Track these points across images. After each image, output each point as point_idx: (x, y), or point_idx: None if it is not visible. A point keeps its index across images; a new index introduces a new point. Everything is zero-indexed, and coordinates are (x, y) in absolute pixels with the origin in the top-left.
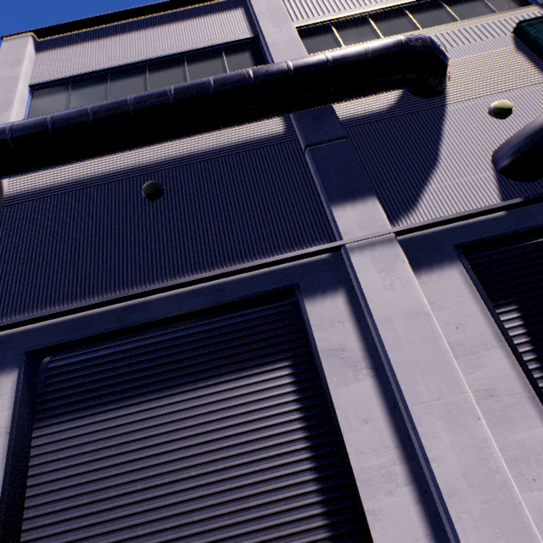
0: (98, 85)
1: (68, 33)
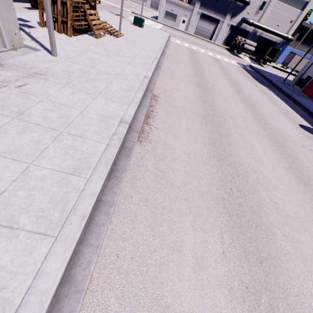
0: None
1: None
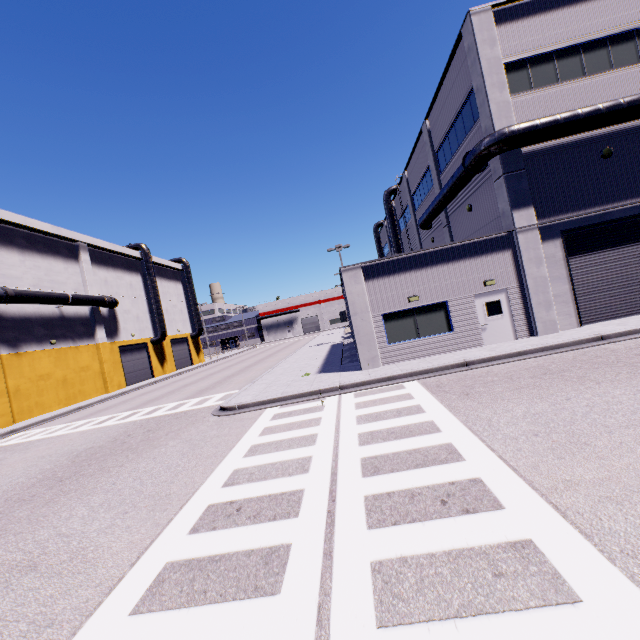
0: (547, 63)
1: (512, 4)
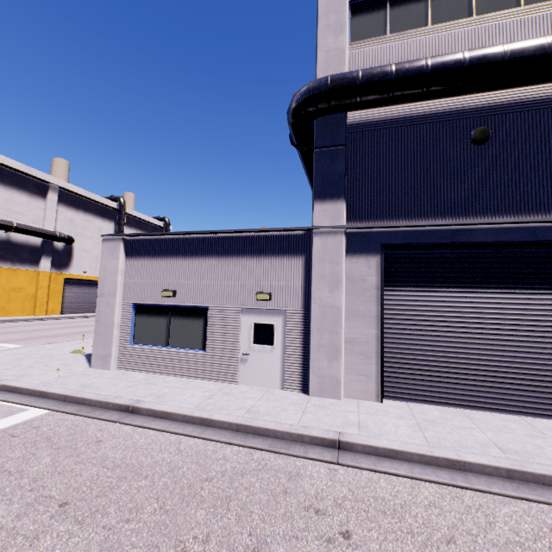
0: (417, 2)
1: None
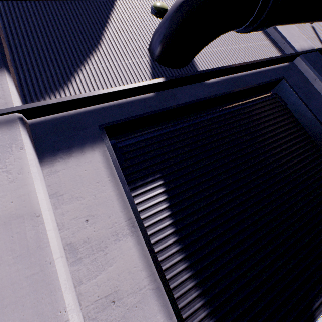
0: None
1: None
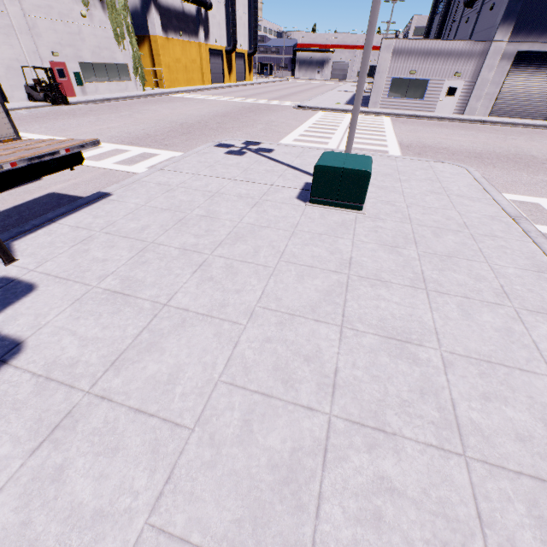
0: None
1: None
